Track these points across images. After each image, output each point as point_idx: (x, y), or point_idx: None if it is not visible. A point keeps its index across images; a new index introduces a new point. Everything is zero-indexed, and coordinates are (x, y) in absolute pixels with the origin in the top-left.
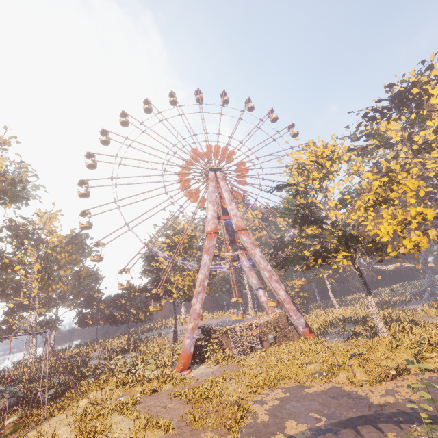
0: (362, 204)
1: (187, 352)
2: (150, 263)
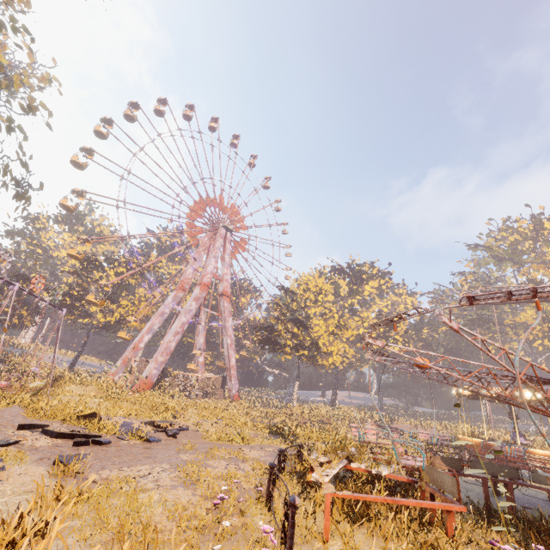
0: (324, 329)
1: (152, 381)
2: (87, 267)
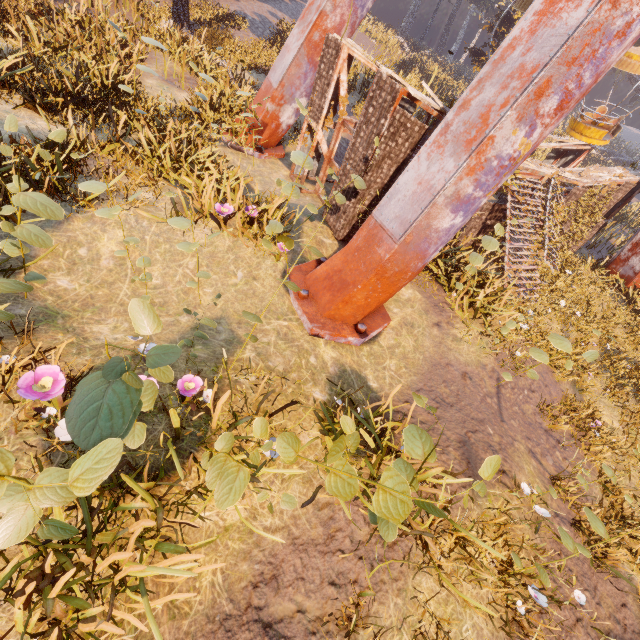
0: None
1: (418, 267)
2: None
